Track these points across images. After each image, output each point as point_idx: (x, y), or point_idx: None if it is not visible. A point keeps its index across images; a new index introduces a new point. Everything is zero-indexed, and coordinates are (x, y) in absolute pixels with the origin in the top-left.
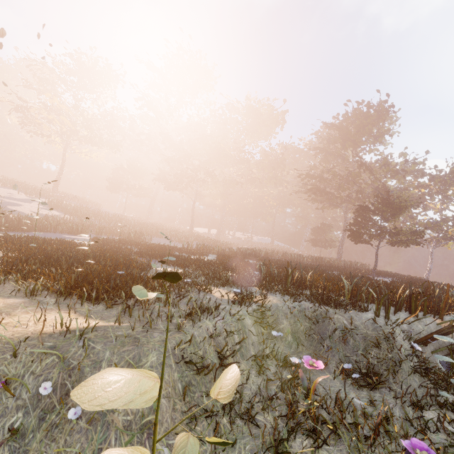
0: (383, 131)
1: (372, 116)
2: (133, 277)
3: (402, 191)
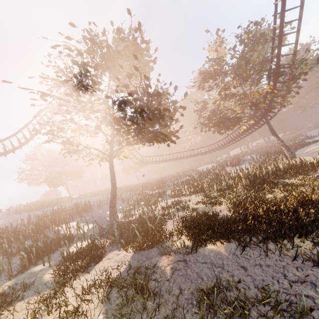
0: None
1: None
2: None
3: None
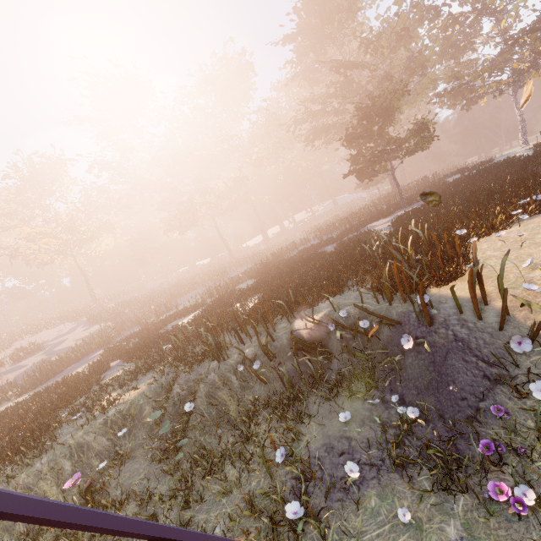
0: None
1: None
2: (22, 437)
3: (414, 60)
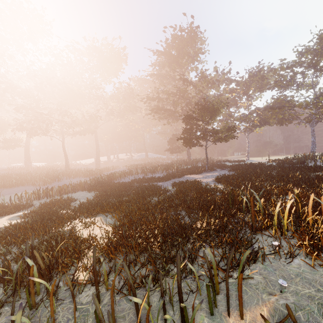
0: (197, 51)
1: (186, 39)
2: None
3: (219, 97)
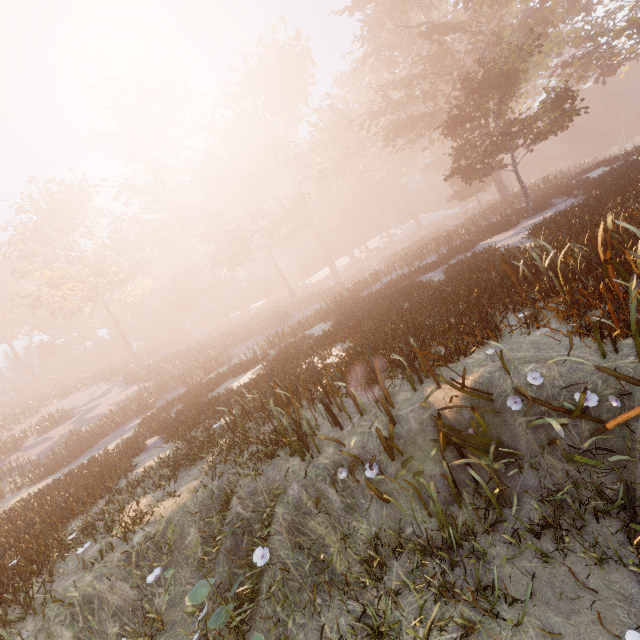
0: None
1: None
2: (12, 571)
3: (535, 13)
